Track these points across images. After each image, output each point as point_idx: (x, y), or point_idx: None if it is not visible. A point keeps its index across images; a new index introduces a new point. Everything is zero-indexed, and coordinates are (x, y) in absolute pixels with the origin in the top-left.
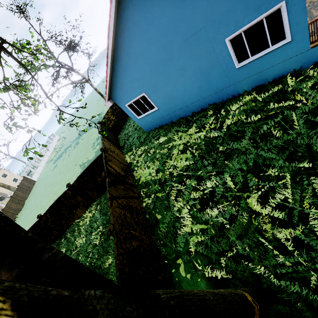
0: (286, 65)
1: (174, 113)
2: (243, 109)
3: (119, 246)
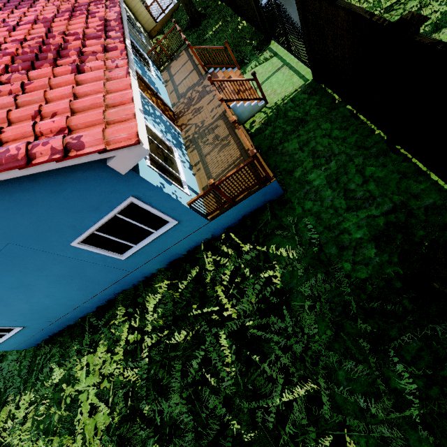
0: (193, 238)
1: (62, 318)
2: (162, 311)
3: None
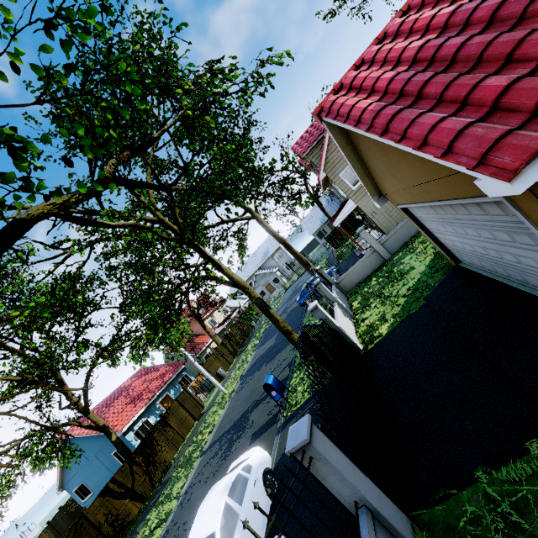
0: None
1: None
2: None
3: None
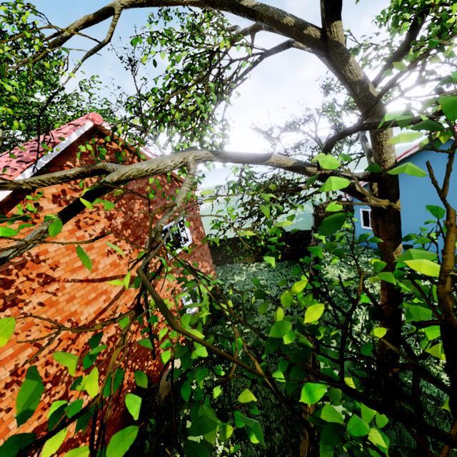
0: None
1: None
2: None
3: None
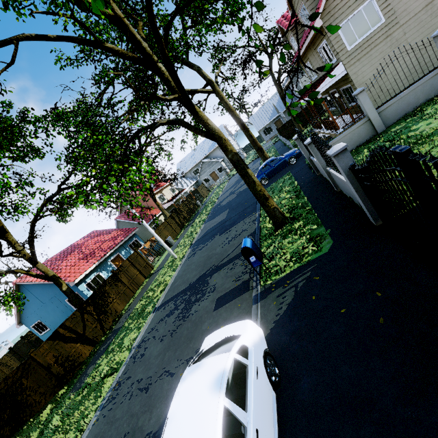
0: None
1: None
2: None
3: None
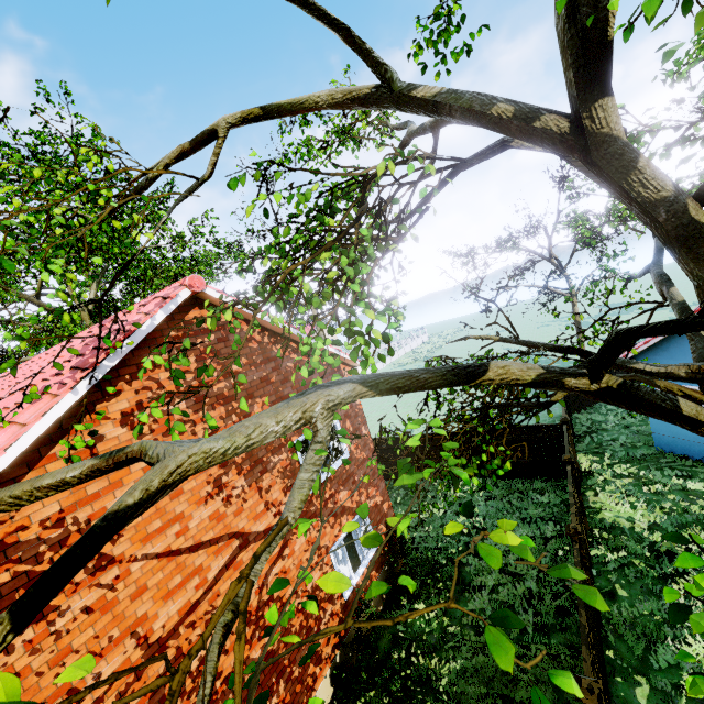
0: None
1: None
2: None
3: (580, 558)
